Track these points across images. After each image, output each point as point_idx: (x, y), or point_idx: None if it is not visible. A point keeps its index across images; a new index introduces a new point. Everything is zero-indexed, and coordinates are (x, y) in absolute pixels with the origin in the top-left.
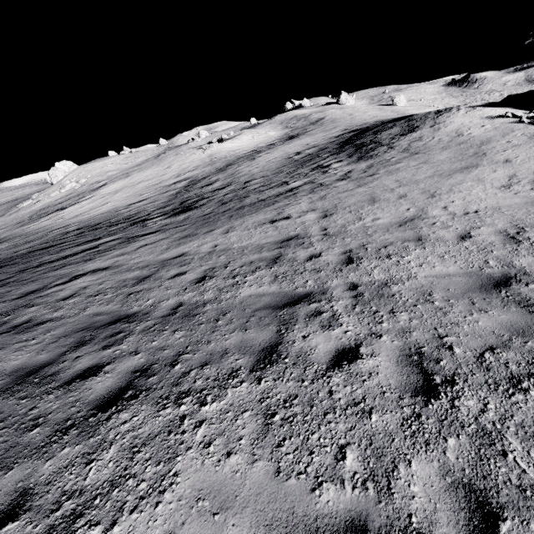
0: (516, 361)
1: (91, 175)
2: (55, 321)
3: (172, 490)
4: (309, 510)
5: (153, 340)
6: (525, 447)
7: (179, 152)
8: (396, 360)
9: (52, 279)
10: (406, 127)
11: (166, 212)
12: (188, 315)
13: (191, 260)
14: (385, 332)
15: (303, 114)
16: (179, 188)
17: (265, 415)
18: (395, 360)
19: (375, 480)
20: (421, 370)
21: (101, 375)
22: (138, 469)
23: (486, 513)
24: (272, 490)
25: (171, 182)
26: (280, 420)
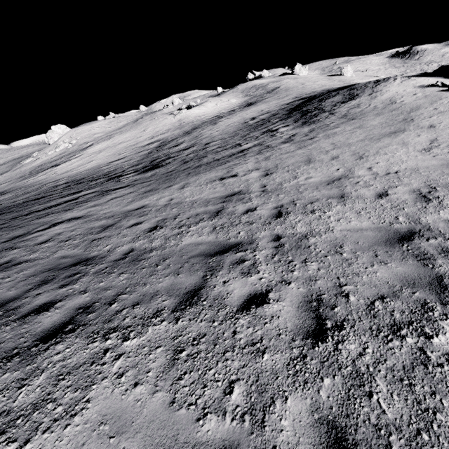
0: (401, 310)
1: (80, 137)
2: (29, 262)
3: (81, 414)
4: (190, 437)
5: (101, 281)
6: (390, 389)
7: (154, 117)
8: (298, 305)
9: (36, 226)
10: (347, 95)
11: (138, 169)
12: (135, 260)
13: (149, 212)
14: (294, 280)
15: (261, 84)
16: (152, 148)
17: (175, 351)
18: (297, 305)
19: (252, 413)
20: (317, 315)
21: (52, 310)
22: (58, 394)
23: (341, 448)
24: (164, 418)
25: (145, 143)
26: (186, 356)
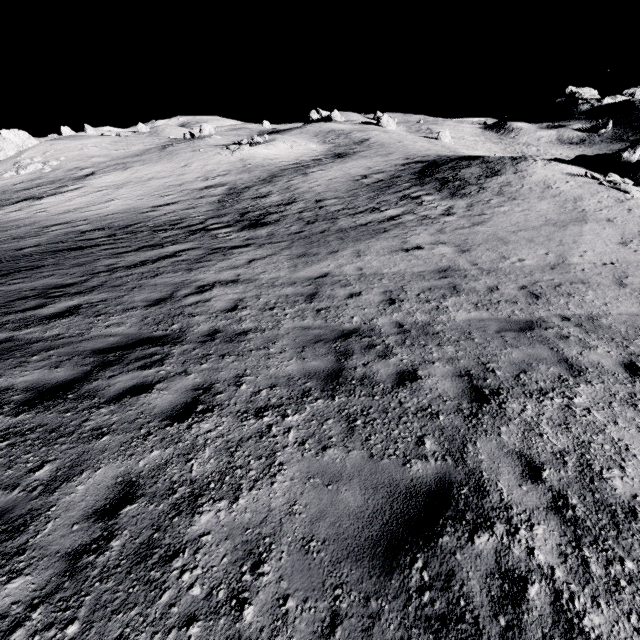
0: None
1: (65, 157)
2: (259, 332)
3: (632, 448)
4: None
5: (430, 353)
6: None
7: (197, 148)
8: None
9: (169, 288)
10: (487, 169)
11: (228, 223)
12: (429, 333)
13: (348, 281)
14: (639, 353)
15: (341, 130)
16: (219, 195)
17: (630, 405)
18: None
19: None
20: None
21: (425, 378)
22: (586, 438)
23: None
24: None
25: (200, 185)
26: None
